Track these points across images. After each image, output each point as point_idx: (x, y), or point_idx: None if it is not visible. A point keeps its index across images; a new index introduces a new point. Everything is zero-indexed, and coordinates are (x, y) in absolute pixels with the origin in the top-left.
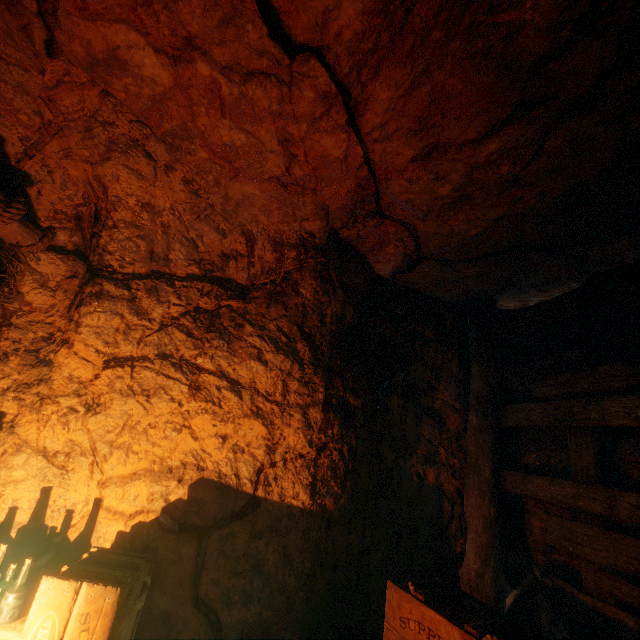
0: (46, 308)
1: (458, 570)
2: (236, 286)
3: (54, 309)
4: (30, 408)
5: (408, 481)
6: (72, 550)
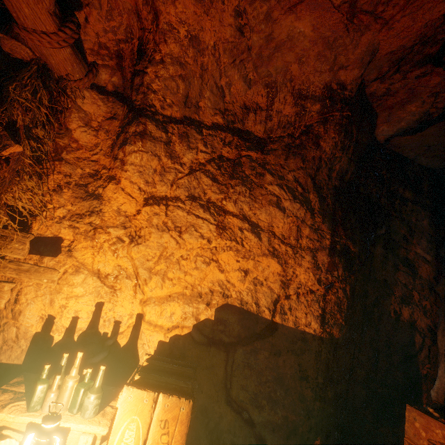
0: (90, 146)
1: (422, 387)
2: (253, 138)
3: (97, 148)
4: (84, 236)
5: (386, 316)
6: (122, 352)
